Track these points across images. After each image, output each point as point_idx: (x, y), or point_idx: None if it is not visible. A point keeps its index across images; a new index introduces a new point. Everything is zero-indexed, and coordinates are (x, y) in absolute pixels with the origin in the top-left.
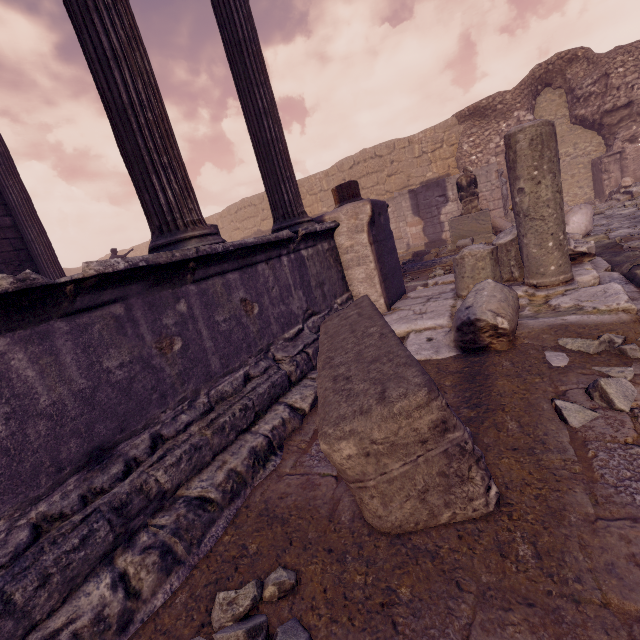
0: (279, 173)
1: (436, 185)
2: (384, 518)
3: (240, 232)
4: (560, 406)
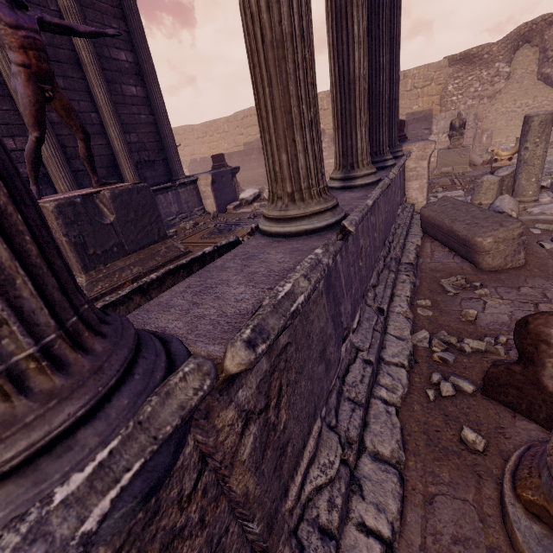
0: (393, 120)
1: (424, 119)
2: (490, 264)
3: (244, 137)
4: (541, 243)
